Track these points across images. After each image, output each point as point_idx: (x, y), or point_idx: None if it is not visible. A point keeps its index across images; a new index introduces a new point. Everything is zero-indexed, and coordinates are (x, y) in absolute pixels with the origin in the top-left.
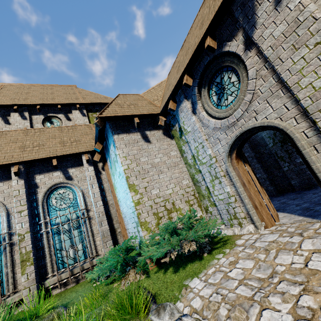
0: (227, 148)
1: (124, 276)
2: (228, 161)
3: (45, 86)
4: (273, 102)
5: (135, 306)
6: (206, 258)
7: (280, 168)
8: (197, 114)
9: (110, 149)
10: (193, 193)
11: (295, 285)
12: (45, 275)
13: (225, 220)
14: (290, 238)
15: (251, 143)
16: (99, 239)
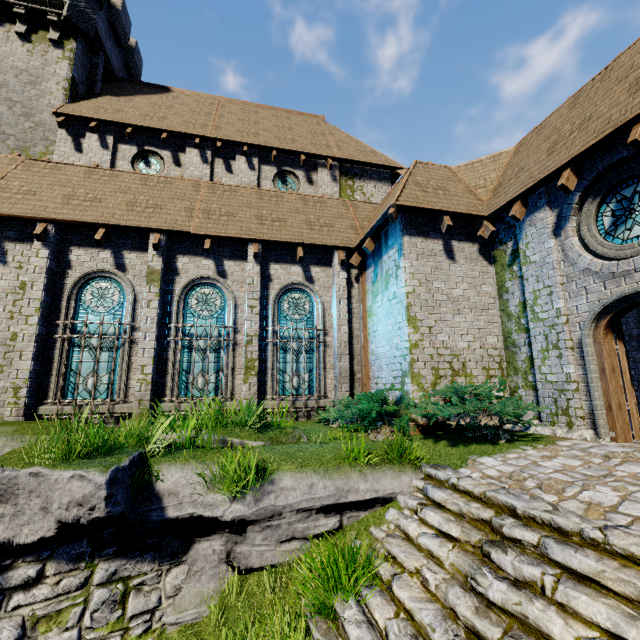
0: (597, 308)
1: (373, 429)
2: (589, 328)
3: (277, 110)
4: None
5: (408, 453)
6: (504, 445)
7: None
8: (562, 239)
9: (386, 255)
10: (499, 360)
11: (635, 486)
12: (264, 395)
13: (545, 413)
14: None
15: (639, 310)
16: (330, 377)
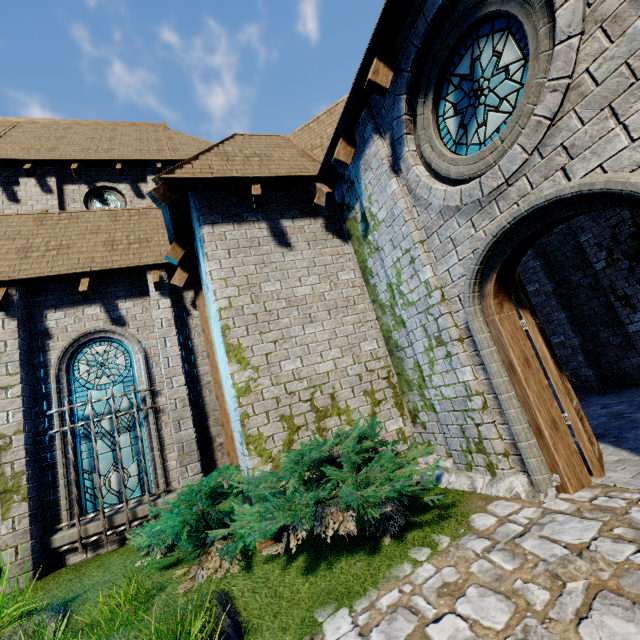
0: (472, 265)
1: (199, 555)
2: (473, 300)
3: (102, 124)
4: (633, 109)
5: None
6: (388, 550)
7: (619, 324)
8: (403, 173)
9: (200, 261)
10: (387, 374)
11: None
12: (56, 523)
13: (455, 450)
14: (639, 552)
15: (547, 260)
16: (174, 456)
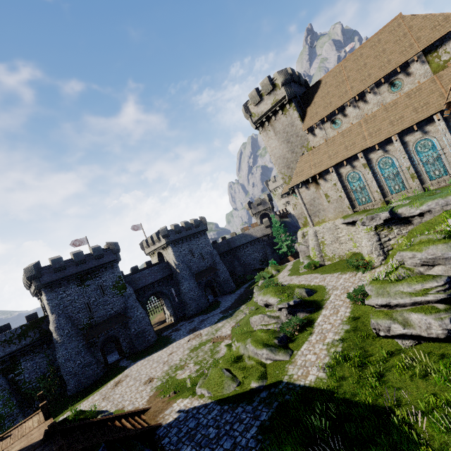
0: None
1: None
2: None
3: (370, 40)
4: None
5: None
6: None
7: None
8: None
9: None
10: None
11: None
12: (423, 183)
13: None
14: None
15: None
16: None
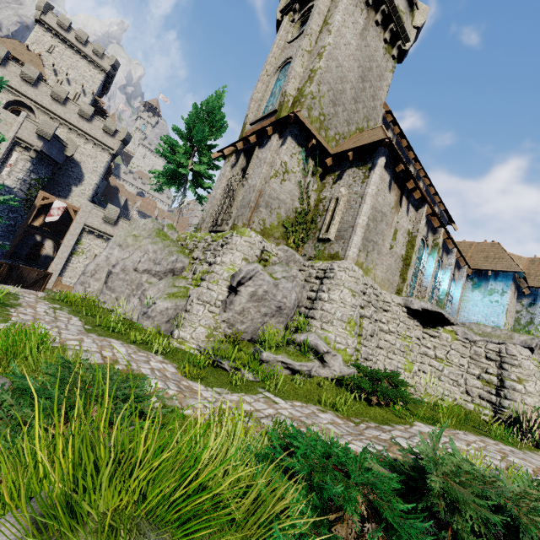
0: None
1: None
2: None
3: None
4: None
5: None
6: None
7: None
8: None
9: (494, 282)
10: None
11: None
12: None
13: None
14: None
15: None
16: None
